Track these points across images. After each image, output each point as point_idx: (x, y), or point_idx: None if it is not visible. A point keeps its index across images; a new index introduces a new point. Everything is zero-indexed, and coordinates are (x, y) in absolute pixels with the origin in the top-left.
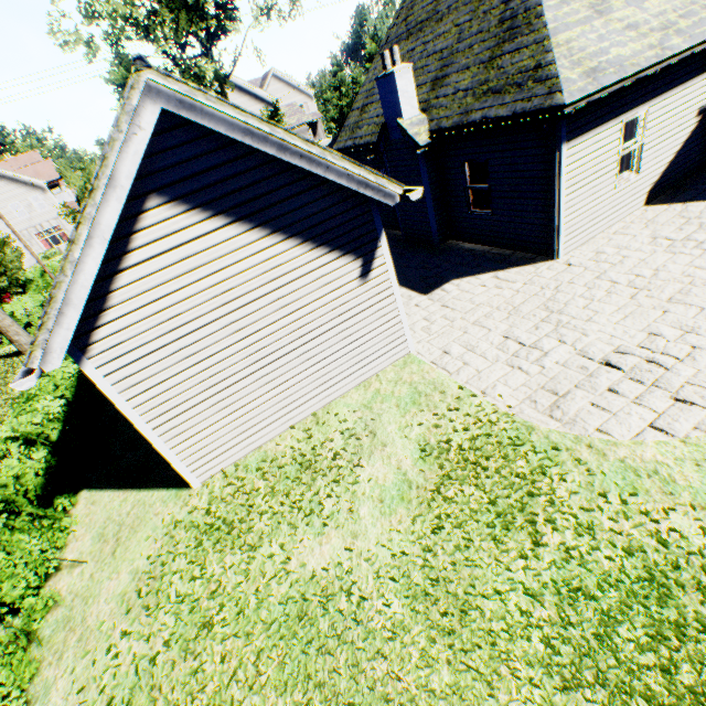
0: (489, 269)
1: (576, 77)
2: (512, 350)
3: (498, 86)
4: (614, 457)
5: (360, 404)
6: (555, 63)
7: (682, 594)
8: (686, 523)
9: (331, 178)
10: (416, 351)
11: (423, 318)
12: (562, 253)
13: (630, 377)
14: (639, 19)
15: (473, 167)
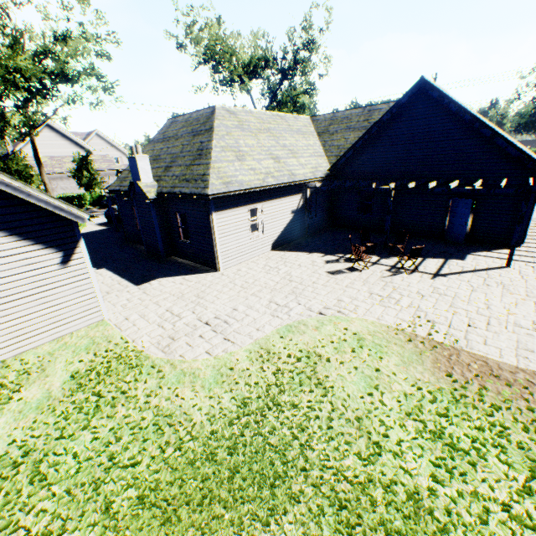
0: (183, 274)
1: (218, 184)
2: (166, 317)
3: (189, 178)
4: (180, 368)
5: (47, 352)
6: (210, 175)
7: (168, 427)
8: (192, 394)
9: (32, 201)
10: (109, 318)
11: (127, 299)
12: (222, 268)
13: (213, 329)
14: (257, 167)
15: (183, 216)
